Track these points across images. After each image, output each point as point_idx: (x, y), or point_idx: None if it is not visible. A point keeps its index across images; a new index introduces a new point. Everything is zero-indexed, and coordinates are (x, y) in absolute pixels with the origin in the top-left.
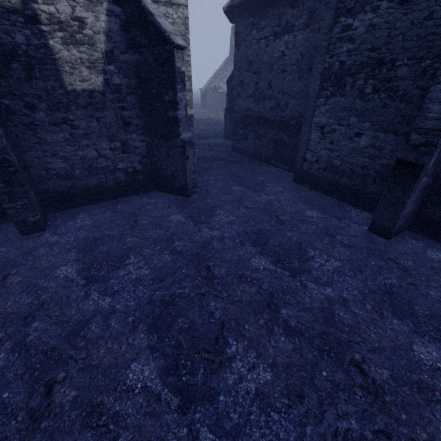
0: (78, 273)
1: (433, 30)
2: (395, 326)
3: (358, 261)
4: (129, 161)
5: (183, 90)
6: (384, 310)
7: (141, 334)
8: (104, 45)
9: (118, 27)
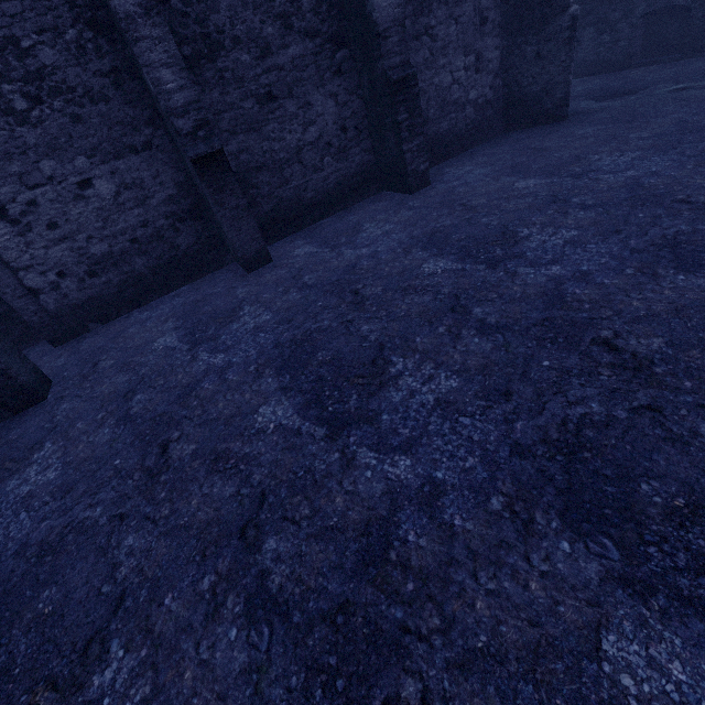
0: (547, 179)
1: None
2: None
3: None
4: (481, 86)
5: None
6: None
7: None
8: None
9: None
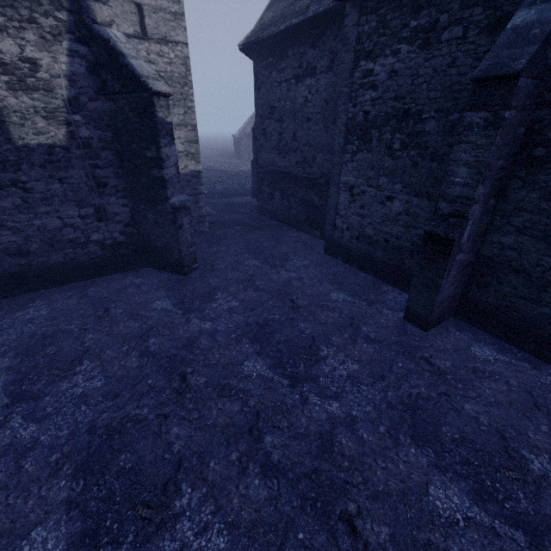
0: (5, 387)
1: (458, 79)
2: (411, 458)
3: (382, 362)
4: (108, 231)
5: (171, 145)
6: (402, 434)
7: (62, 481)
8: (66, 91)
9: (85, 70)
